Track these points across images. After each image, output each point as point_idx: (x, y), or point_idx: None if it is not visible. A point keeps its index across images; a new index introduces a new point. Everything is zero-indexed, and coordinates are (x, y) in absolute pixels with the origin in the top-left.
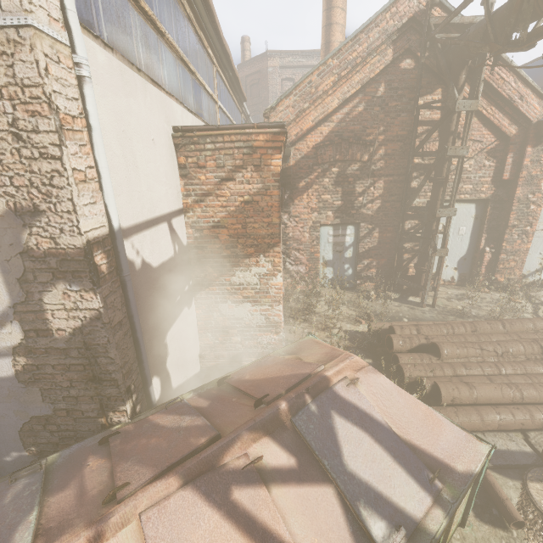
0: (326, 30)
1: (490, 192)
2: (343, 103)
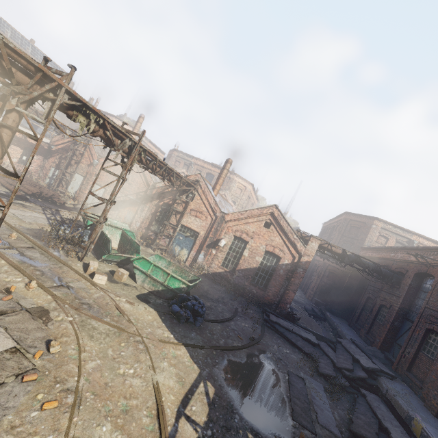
0: None
1: (86, 175)
2: (68, 142)
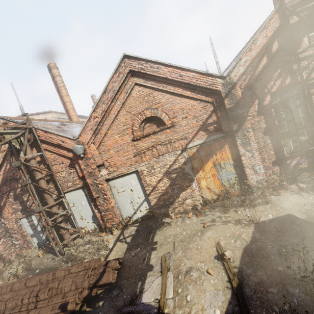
0: (64, 106)
1: (81, 183)
2: (1, 167)
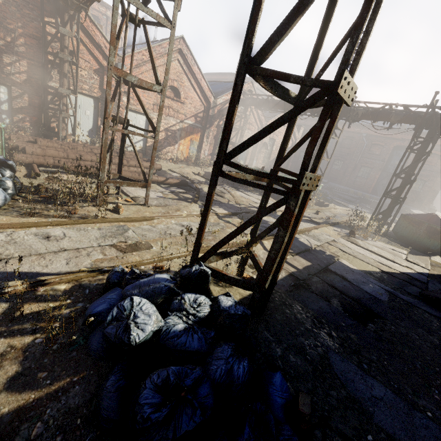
0: None
1: (99, 94)
2: None
